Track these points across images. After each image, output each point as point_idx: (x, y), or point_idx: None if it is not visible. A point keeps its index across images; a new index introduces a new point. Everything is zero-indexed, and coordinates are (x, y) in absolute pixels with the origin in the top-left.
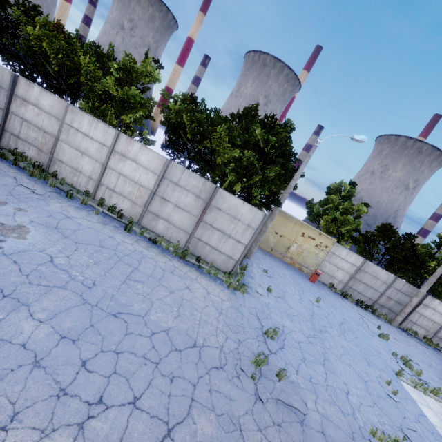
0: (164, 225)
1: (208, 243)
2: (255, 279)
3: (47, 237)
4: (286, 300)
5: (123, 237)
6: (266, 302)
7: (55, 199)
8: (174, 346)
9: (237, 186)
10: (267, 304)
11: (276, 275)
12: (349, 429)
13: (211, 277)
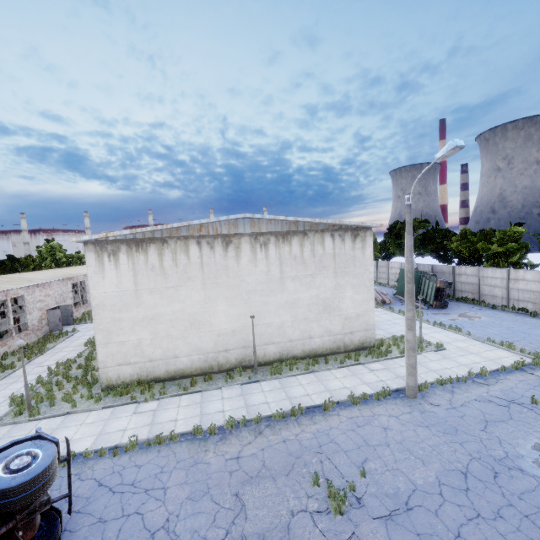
0: None
1: None
2: None
3: (489, 318)
4: None
5: (530, 319)
6: None
7: (487, 310)
8: None
9: None
10: None
11: None
12: None
13: None
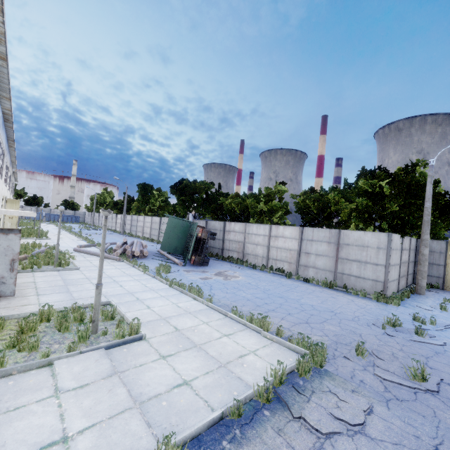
0: (313, 271)
1: (350, 274)
2: (424, 303)
3: (246, 278)
4: None
5: (286, 280)
6: (433, 313)
7: (248, 270)
8: (315, 309)
9: (369, 229)
10: (434, 314)
11: None
12: None
13: (359, 297)
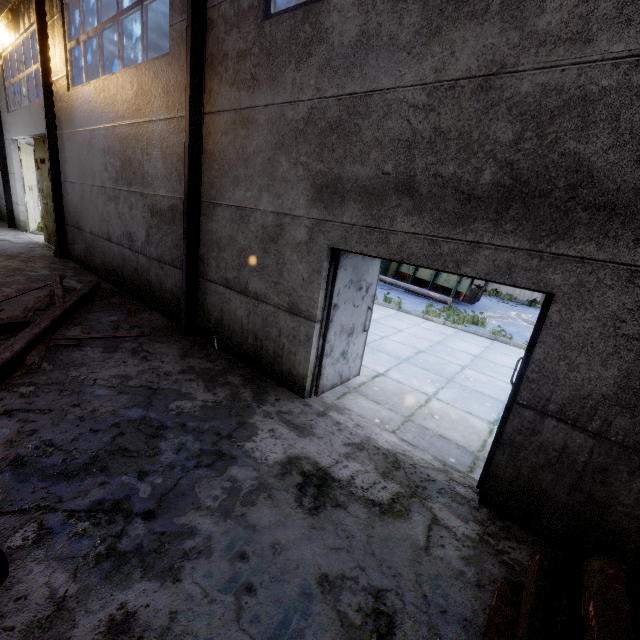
0: None
1: None
2: None
3: None
4: None
5: None
6: None
7: (529, 309)
8: None
9: None
10: None
11: None
12: None
13: None
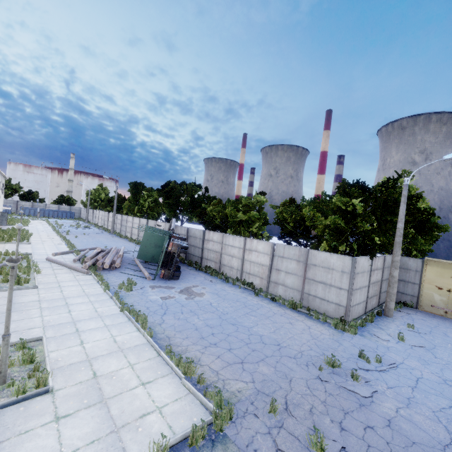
0: (282, 289)
1: (316, 296)
2: (385, 330)
3: (211, 296)
4: (434, 351)
5: (253, 298)
6: (387, 345)
7: (220, 284)
8: (262, 341)
9: (343, 246)
10: (388, 347)
11: (436, 333)
12: (445, 440)
13: (320, 321)
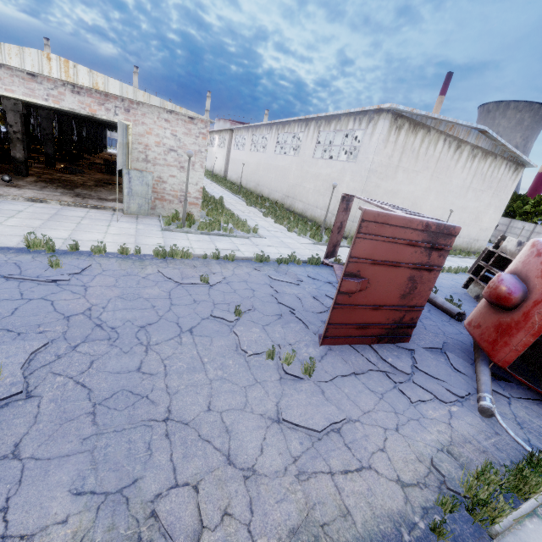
0: None
1: None
2: None
3: None
4: None
5: None
6: None
7: None
8: None
9: None
10: None
11: None
12: None
13: None
